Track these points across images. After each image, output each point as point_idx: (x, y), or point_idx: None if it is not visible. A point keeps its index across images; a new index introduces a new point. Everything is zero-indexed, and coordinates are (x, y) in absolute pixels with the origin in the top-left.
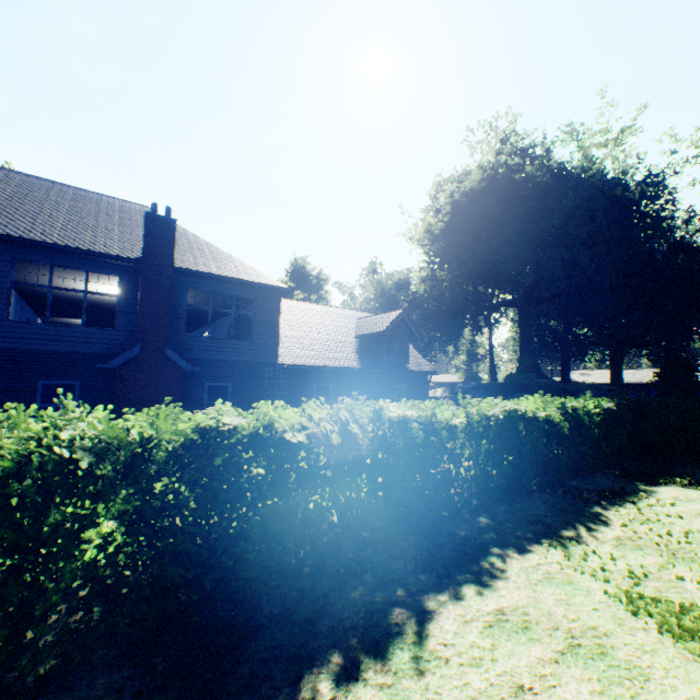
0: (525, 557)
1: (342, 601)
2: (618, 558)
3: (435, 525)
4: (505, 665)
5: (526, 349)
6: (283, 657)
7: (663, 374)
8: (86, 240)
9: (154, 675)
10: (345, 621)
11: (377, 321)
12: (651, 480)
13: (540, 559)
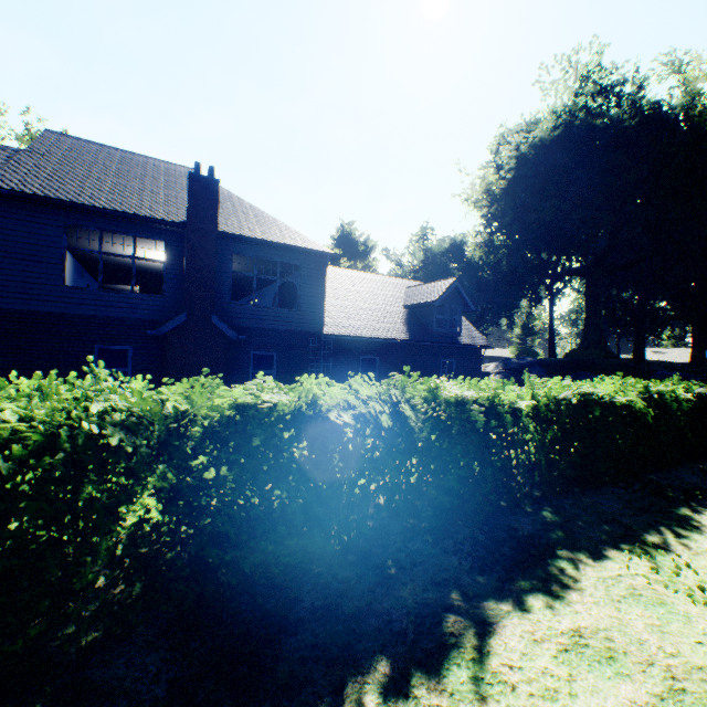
0: (602, 565)
1: (390, 599)
2: None
3: (492, 517)
4: (587, 704)
5: (592, 323)
6: (325, 659)
7: None
8: (133, 203)
9: (191, 662)
10: (393, 624)
11: (428, 290)
12: None
13: (621, 569)
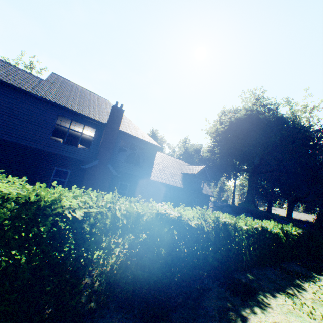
0: (275, 299)
1: (205, 302)
2: (315, 309)
3: (231, 274)
4: None
5: (250, 192)
6: None
7: (318, 220)
8: (86, 111)
9: (137, 319)
10: (209, 313)
11: (193, 168)
12: (318, 272)
13: (283, 301)
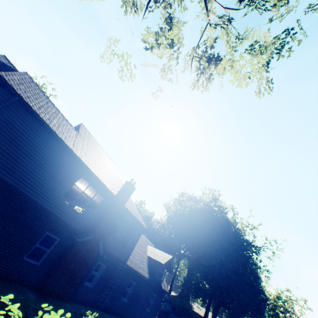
0: None
1: None
2: None
3: None
4: None
5: (187, 284)
6: None
7: None
8: (104, 178)
9: None
10: None
11: (160, 254)
12: None
13: None
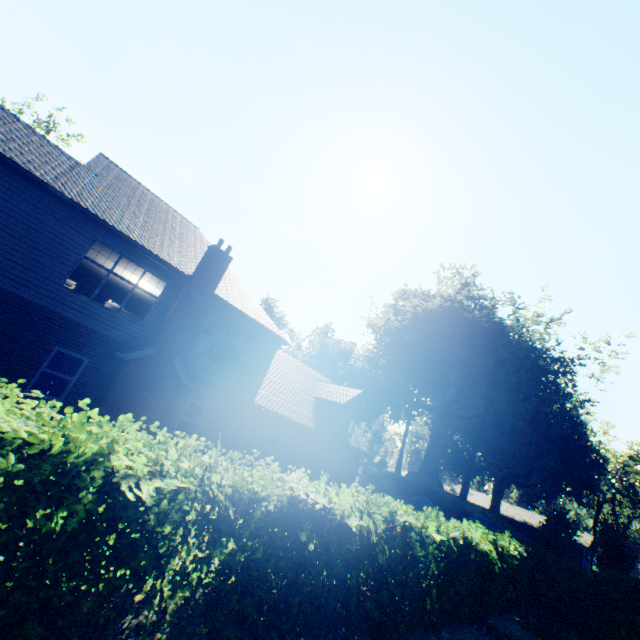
0: None
1: None
2: None
3: (403, 639)
4: None
5: (432, 453)
6: None
7: (548, 526)
8: (157, 244)
9: None
10: None
11: (338, 390)
12: None
13: None
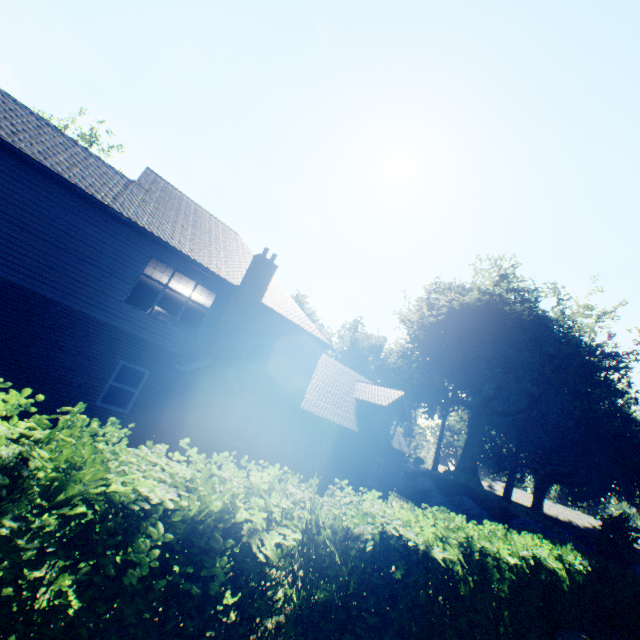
0: None
1: None
2: None
3: None
4: None
5: (470, 450)
6: None
7: (604, 533)
8: (206, 257)
9: None
10: None
11: (379, 392)
12: None
13: None
